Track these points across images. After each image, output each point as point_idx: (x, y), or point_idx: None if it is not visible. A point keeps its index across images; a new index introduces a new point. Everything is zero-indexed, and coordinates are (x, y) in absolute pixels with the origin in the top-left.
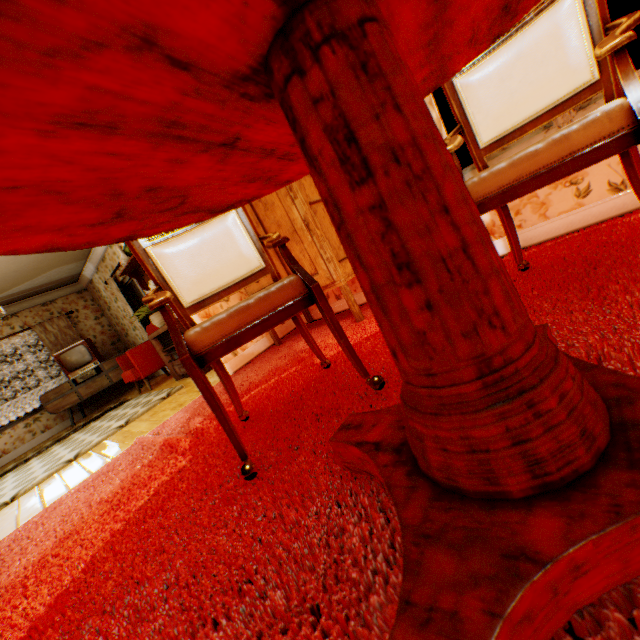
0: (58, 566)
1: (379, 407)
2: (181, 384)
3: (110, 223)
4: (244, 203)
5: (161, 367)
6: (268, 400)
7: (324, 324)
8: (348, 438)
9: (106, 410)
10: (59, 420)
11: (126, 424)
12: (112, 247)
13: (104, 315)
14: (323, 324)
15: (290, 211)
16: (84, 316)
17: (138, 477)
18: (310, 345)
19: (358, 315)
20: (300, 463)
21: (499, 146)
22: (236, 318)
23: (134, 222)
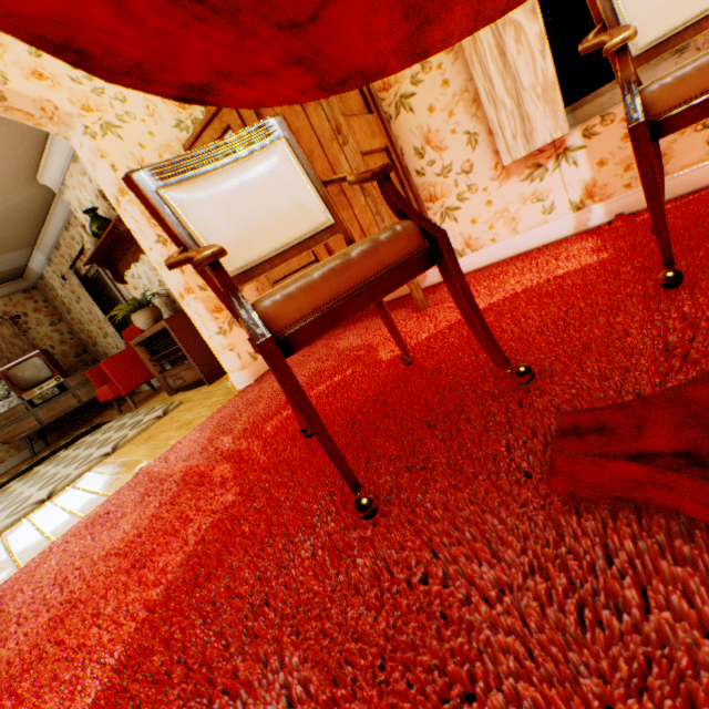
0: (65, 661)
1: (541, 406)
2: (178, 399)
3: (197, 5)
4: (358, 83)
5: (146, 381)
6: (330, 409)
7: (366, 318)
8: (598, 449)
9: (77, 436)
10: (14, 451)
11: (113, 451)
12: (69, 230)
13: (62, 320)
14: (364, 319)
15: (337, 163)
16: (35, 321)
17: (159, 520)
18: (393, 333)
19: (422, 302)
20: (443, 490)
21: (660, 53)
22: (332, 282)
23: (230, 34)
